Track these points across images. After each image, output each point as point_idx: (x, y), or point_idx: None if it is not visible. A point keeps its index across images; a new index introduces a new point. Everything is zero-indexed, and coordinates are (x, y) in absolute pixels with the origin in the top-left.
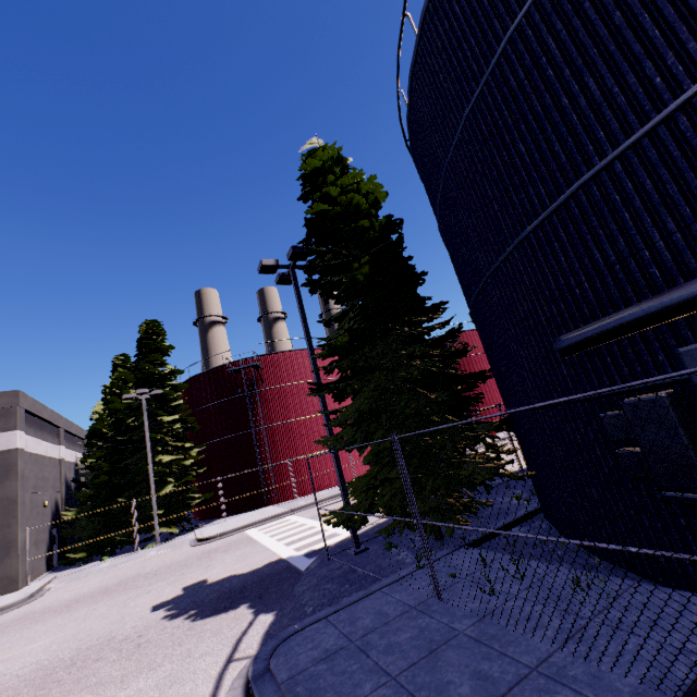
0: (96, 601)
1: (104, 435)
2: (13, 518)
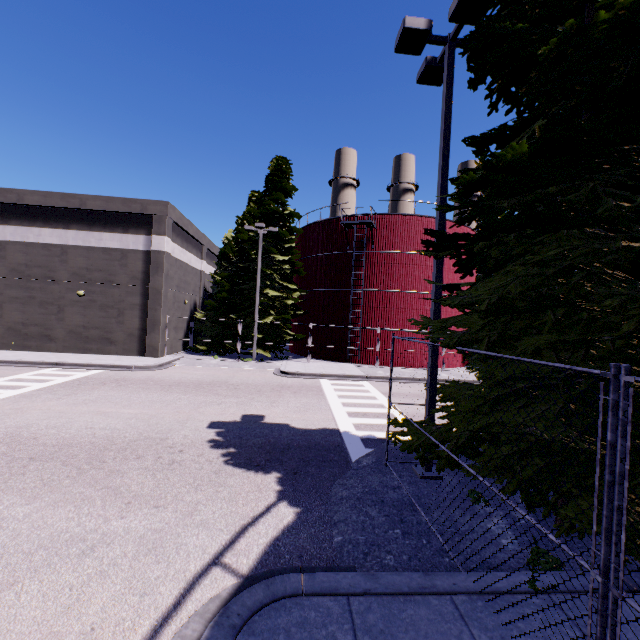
0: (186, 392)
1: (230, 259)
2: (158, 305)
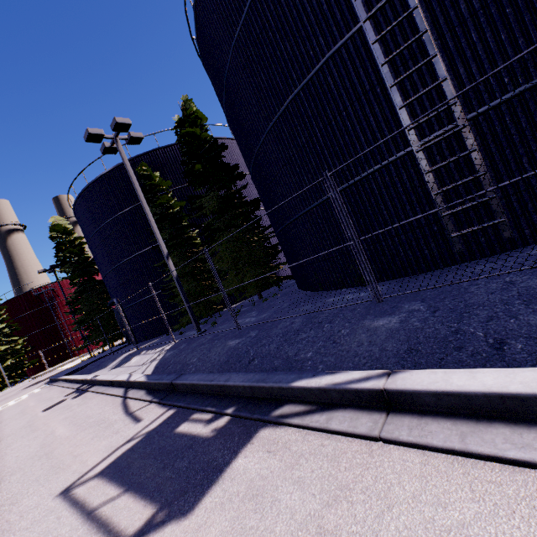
0: None
1: None
2: None
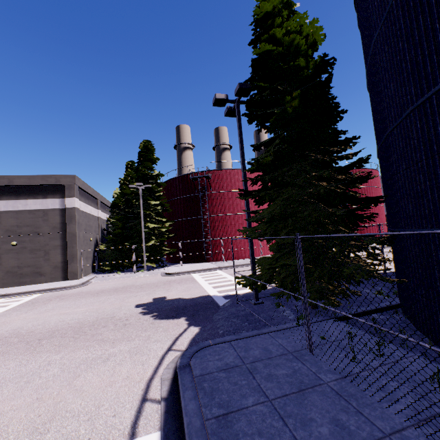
0: (110, 294)
1: (119, 207)
2: (74, 244)
